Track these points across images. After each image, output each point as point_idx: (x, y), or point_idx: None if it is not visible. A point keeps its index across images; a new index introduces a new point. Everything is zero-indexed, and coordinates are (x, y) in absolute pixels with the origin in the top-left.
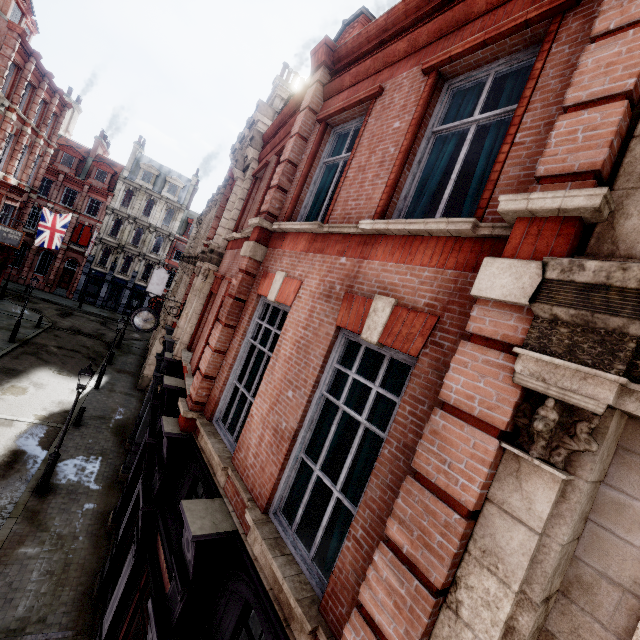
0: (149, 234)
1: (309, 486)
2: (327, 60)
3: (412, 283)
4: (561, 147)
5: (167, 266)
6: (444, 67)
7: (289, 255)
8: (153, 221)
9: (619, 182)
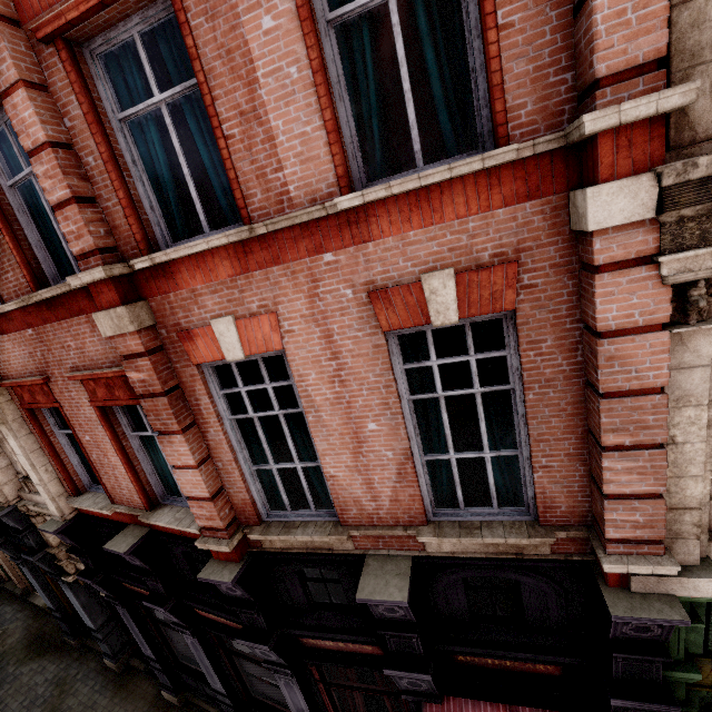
0: None
1: (454, 471)
2: None
3: (460, 242)
4: (615, 35)
5: None
6: None
7: (210, 291)
8: None
9: (675, 63)
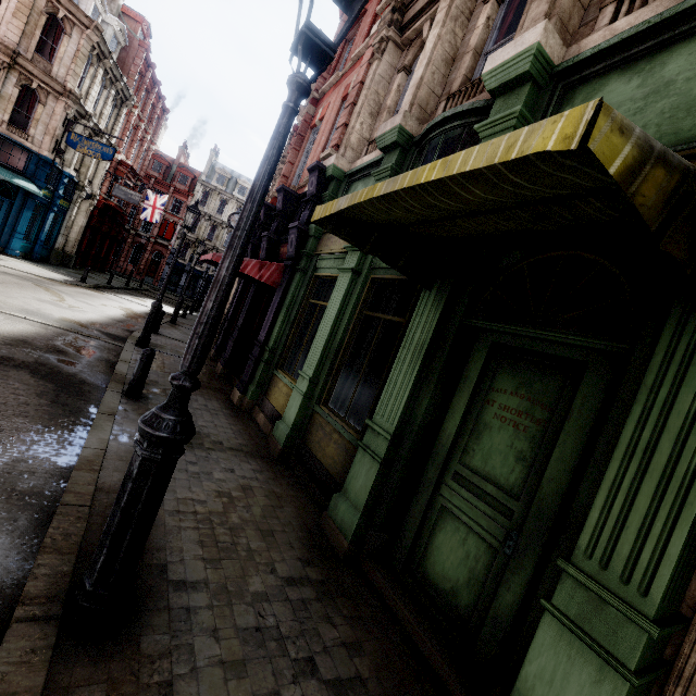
0: (222, 230)
1: None
2: None
3: None
4: None
5: None
6: None
7: (326, 100)
8: (225, 219)
9: None
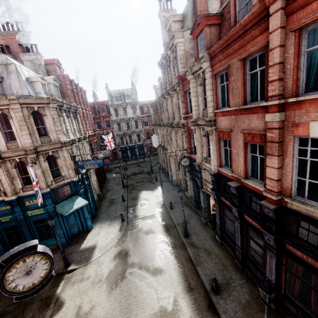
0: (131, 122)
1: None
2: None
3: None
4: None
5: (144, 131)
6: None
7: (315, 111)
8: (129, 116)
9: None
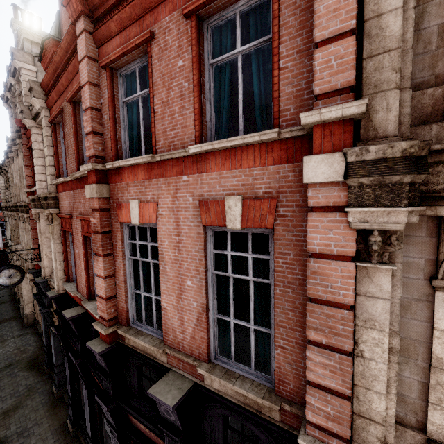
0: None
1: (231, 331)
2: (84, 9)
3: (248, 181)
4: (324, 72)
5: None
6: (200, 11)
7: (133, 185)
8: None
9: (364, 90)
